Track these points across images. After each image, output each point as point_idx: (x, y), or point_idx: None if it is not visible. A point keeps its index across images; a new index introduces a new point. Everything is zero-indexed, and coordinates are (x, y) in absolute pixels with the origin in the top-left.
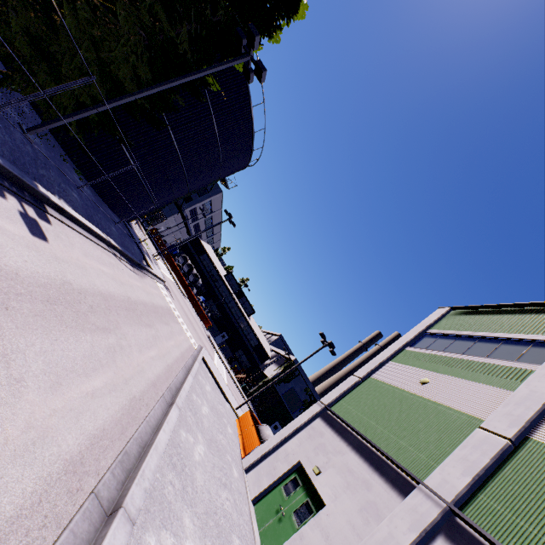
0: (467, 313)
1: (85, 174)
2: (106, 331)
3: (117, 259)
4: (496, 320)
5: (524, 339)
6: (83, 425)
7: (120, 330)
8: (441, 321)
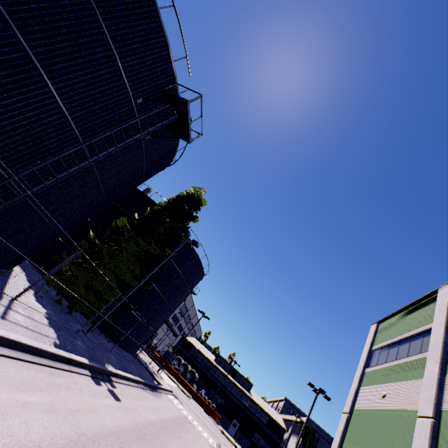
0: (387, 323)
1: (108, 335)
2: None
3: (144, 390)
4: (401, 323)
5: (418, 333)
6: None
7: (168, 447)
8: (376, 336)
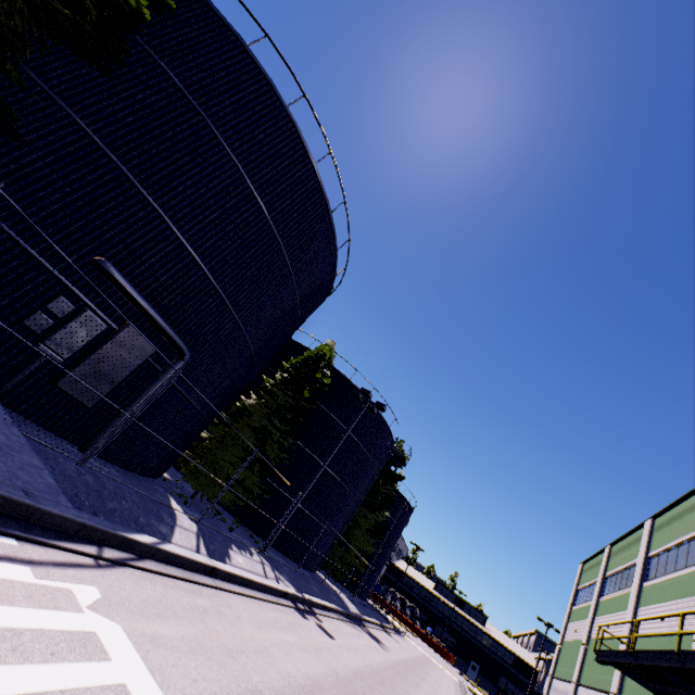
0: (587, 566)
1: (350, 589)
2: (431, 670)
3: (397, 635)
4: (591, 570)
5: (595, 582)
6: (452, 691)
7: (432, 670)
8: (581, 576)
